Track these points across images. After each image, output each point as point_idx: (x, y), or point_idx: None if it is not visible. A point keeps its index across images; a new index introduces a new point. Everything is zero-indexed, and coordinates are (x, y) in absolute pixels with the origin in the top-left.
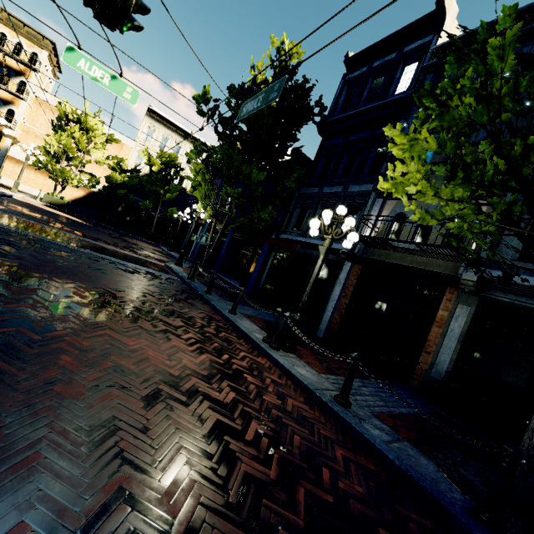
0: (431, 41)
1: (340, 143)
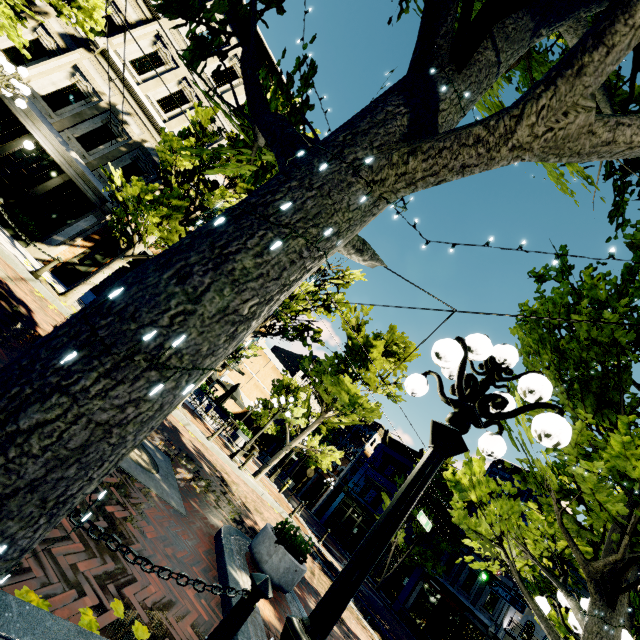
0: None
1: None
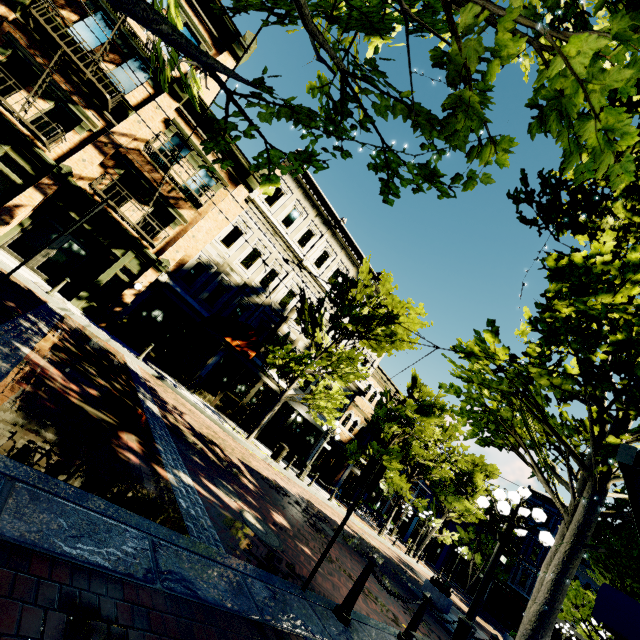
0: None
1: (528, 536)
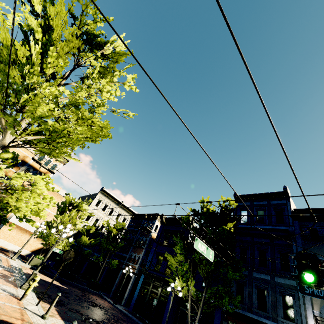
0: (286, 204)
1: (249, 241)
